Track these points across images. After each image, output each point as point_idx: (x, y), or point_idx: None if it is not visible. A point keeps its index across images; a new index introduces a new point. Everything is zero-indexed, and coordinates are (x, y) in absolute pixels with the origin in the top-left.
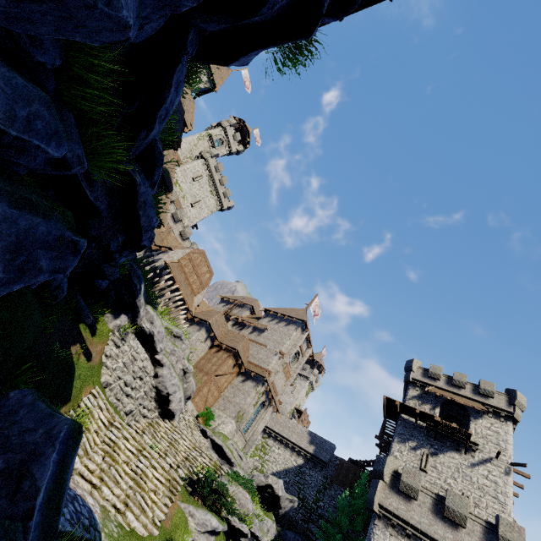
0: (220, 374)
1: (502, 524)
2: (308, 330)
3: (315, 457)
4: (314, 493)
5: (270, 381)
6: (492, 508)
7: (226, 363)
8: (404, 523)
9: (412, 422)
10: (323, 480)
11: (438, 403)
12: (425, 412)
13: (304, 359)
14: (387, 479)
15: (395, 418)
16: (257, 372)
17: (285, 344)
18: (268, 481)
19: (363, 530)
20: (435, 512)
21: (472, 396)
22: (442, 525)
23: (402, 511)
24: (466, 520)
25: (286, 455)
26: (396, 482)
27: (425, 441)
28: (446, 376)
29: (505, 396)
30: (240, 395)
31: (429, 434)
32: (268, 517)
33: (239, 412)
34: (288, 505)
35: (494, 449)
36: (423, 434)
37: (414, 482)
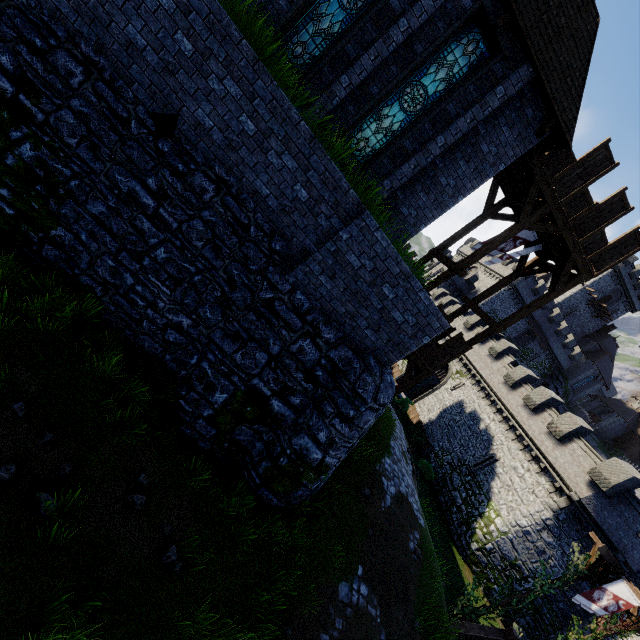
0: None
1: None
2: None
3: None
4: None
5: None
6: None
7: None
8: None
9: None
10: None
11: None
12: None
13: None
14: None
15: None
16: None
17: None
18: None
19: None
20: None
21: None
22: None
23: None
24: None
25: None
26: None
27: None
28: None
29: None
30: None
31: None
32: None
33: None
34: None
35: None
36: None
37: None
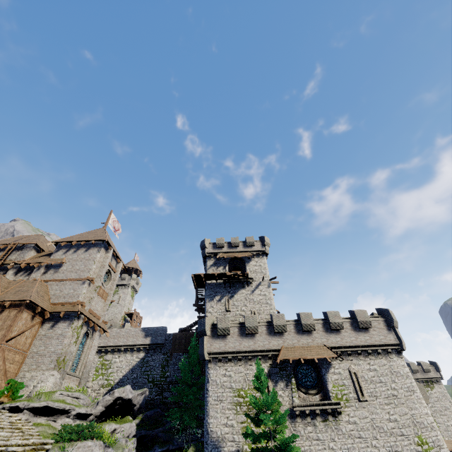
0: (14, 335)
1: (274, 318)
2: (112, 248)
3: (153, 345)
4: (160, 370)
5: (86, 311)
6: (266, 310)
7: (18, 321)
8: (226, 354)
9: (214, 283)
10: (164, 357)
11: (226, 263)
12: (221, 273)
13: (117, 274)
14: (209, 333)
15: (203, 285)
16: (67, 310)
17: (91, 269)
18: (115, 396)
19: (201, 372)
20: (241, 335)
21: (244, 249)
22: (247, 340)
23: (223, 347)
24: (258, 328)
25: (127, 358)
26: (215, 331)
27: (225, 292)
28: (227, 243)
29: (259, 242)
30: (53, 342)
31: (226, 285)
32: (125, 423)
33: (58, 359)
34: (141, 398)
35: (261, 276)
36: (222, 288)
37: (226, 324)
